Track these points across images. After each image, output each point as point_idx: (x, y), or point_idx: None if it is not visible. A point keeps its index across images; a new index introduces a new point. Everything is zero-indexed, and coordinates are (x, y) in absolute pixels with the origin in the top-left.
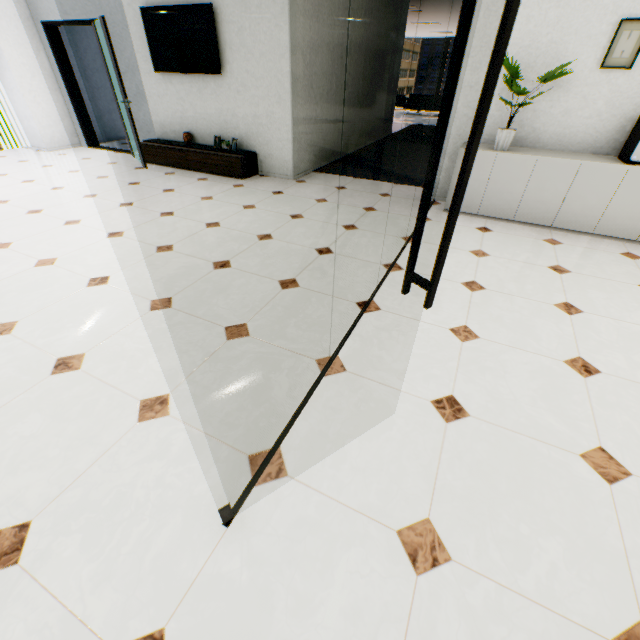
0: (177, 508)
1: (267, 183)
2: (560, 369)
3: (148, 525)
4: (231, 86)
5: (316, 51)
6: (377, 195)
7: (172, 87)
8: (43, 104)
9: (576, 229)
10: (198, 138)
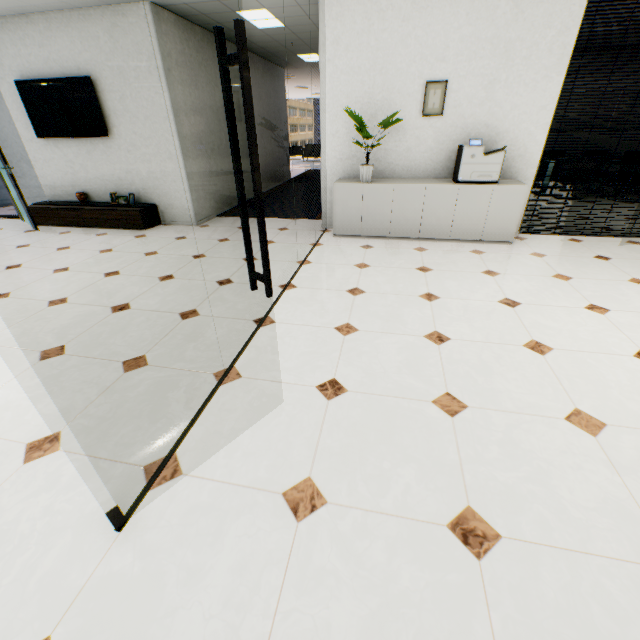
0: (67, 529)
1: (170, 231)
2: (421, 342)
3: (34, 552)
4: (121, 146)
5: (200, 113)
6: (276, 230)
7: (59, 151)
8: None
9: (437, 237)
10: (94, 196)
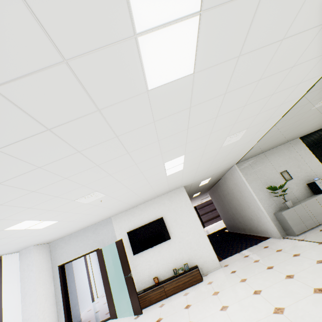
0: None
1: (217, 274)
2: None
3: None
4: (175, 241)
5: None
6: (264, 248)
7: (142, 258)
8: (46, 317)
9: None
10: (160, 277)
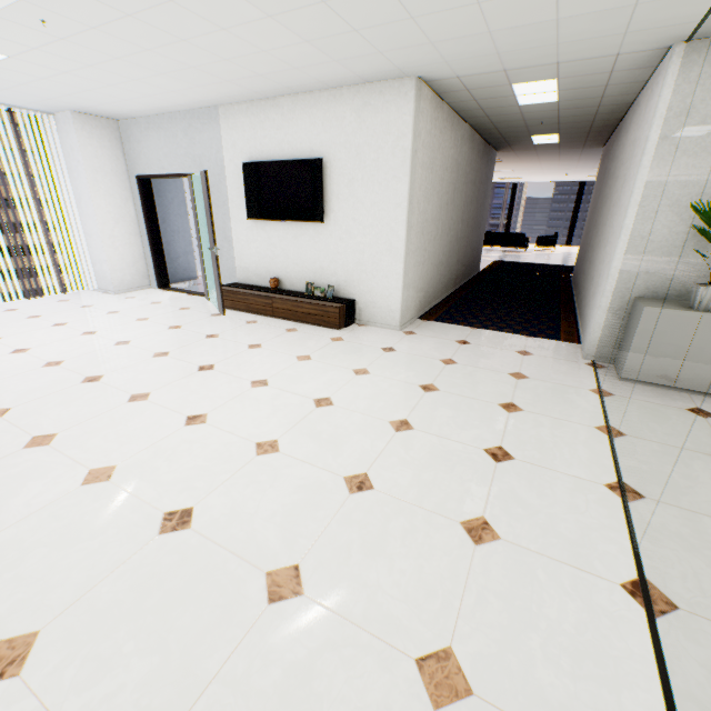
0: None
1: (370, 335)
2: None
3: None
4: (333, 233)
5: (428, 199)
6: (514, 353)
7: (264, 233)
8: (120, 248)
9: None
10: (286, 283)
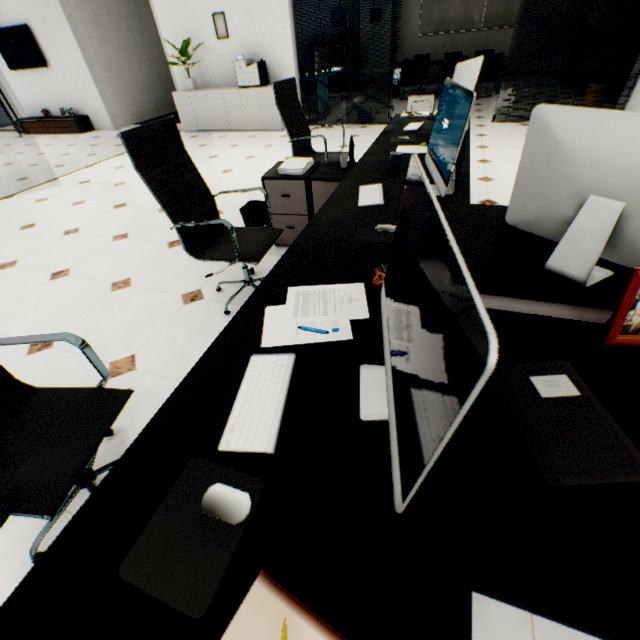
0: None
1: (96, 134)
2: None
3: None
4: (58, 74)
5: (106, 44)
6: None
7: (25, 80)
8: None
9: (241, 129)
10: (53, 112)
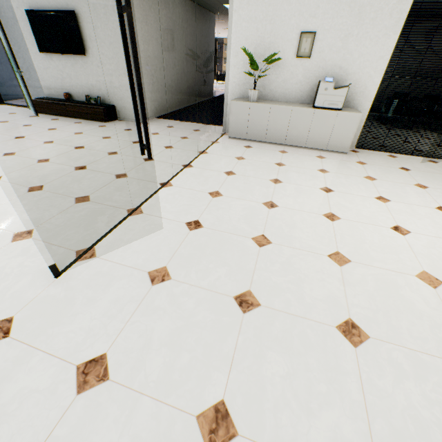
0: (29, 274)
1: (122, 124)
2: (259, 206)
3: (11, 282)
4: (93, 63)
5: (148, 43)
6: (192, 130)
7: (53, 63)
8: None
9: (297, 145)
10: (75, 96)
